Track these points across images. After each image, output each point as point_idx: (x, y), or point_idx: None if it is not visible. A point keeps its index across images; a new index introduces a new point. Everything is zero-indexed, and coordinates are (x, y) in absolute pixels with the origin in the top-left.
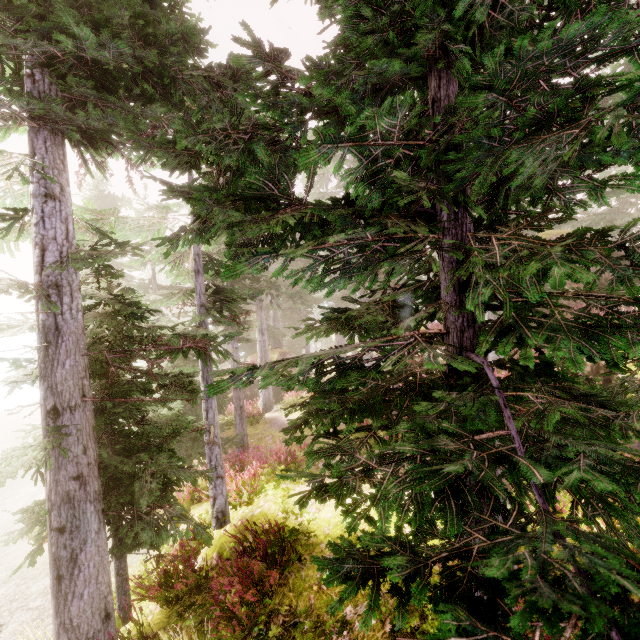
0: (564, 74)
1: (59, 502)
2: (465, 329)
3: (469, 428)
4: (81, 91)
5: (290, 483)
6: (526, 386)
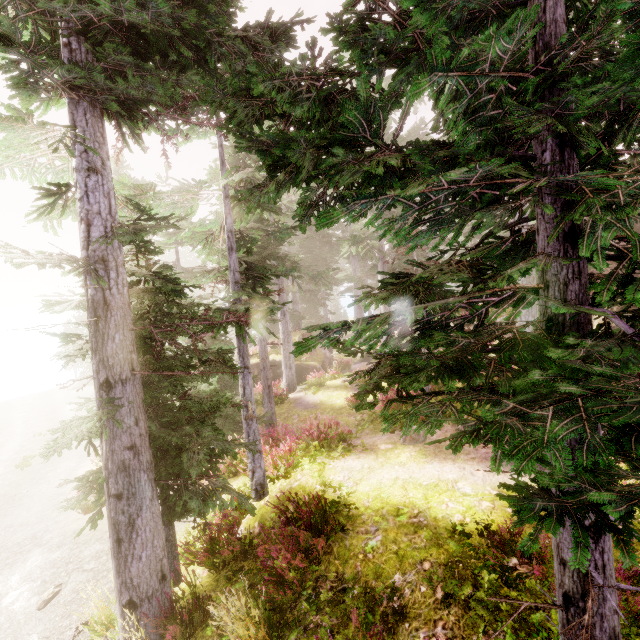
0: None
1: (115, 470)
2: (569, 281)
3: (625, 372)
4: (118, 59)
5: (325, 458)
6: None
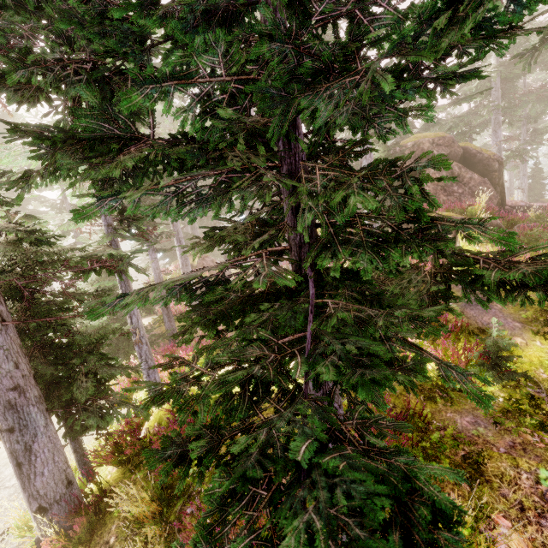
0: (375, 5)
1: (2, 410)
2: (302, 245)
3: (279, 333)
4: None
5: None
6: (333, 292)
